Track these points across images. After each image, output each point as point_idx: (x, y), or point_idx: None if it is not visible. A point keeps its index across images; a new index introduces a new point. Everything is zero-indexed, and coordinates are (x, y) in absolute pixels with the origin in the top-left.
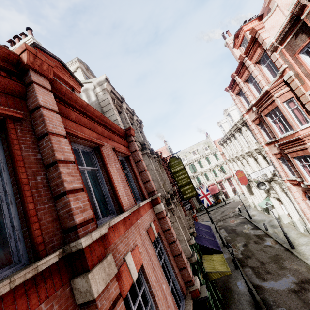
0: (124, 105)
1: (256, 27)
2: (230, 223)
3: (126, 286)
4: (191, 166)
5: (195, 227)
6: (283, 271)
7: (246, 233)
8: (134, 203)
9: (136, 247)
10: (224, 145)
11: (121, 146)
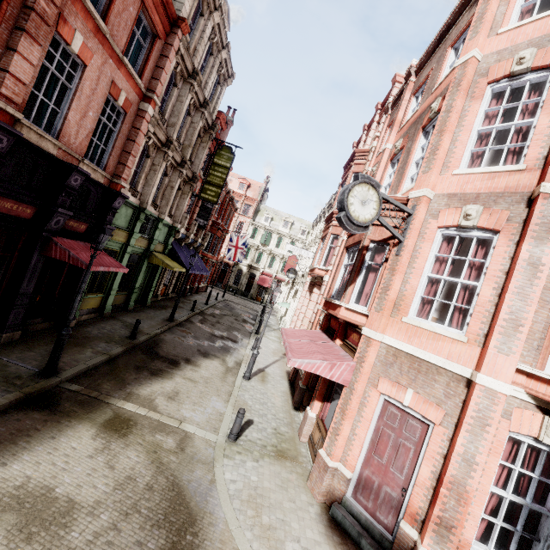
0: (217, 17)
1: (398, 77)
2: (239, 307)
3: (64, 33)
4: (267, 234)
5: (191, 253)
6: (225, 331)
7: (240, 315)
8: (121, 51)
9: (91, 52)
10: (314, 228)
11: (158, 17)
